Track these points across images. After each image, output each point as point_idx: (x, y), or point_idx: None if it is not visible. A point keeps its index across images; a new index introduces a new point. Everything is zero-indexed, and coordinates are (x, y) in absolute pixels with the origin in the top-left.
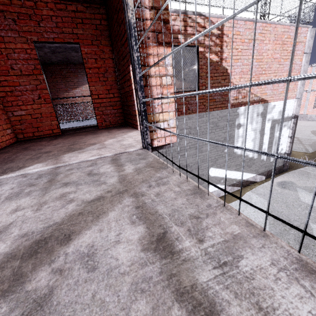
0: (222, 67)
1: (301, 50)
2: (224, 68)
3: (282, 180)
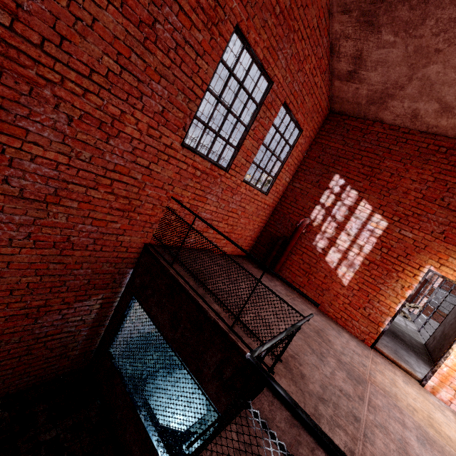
0: None
1: None
2: None
3: None
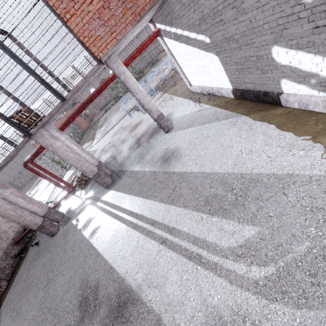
0: None
1: None
2: None
3: None
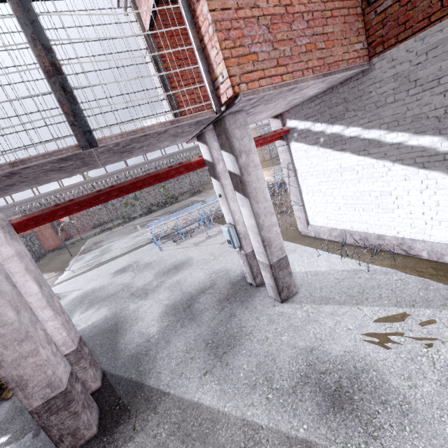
0: None
1: None
2: None
3: None
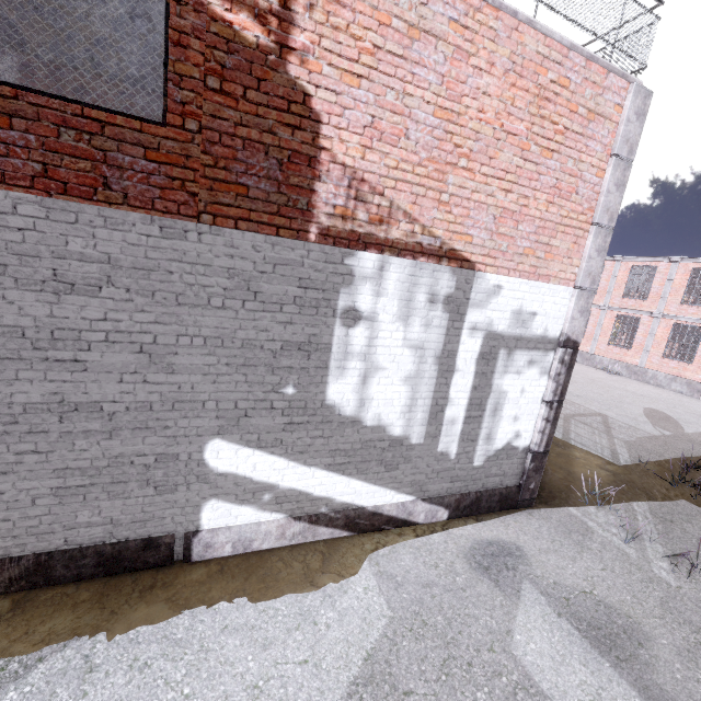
0: (286, 80)
1: (605, 142)
2: (297, 88)
3: (495, 537)
